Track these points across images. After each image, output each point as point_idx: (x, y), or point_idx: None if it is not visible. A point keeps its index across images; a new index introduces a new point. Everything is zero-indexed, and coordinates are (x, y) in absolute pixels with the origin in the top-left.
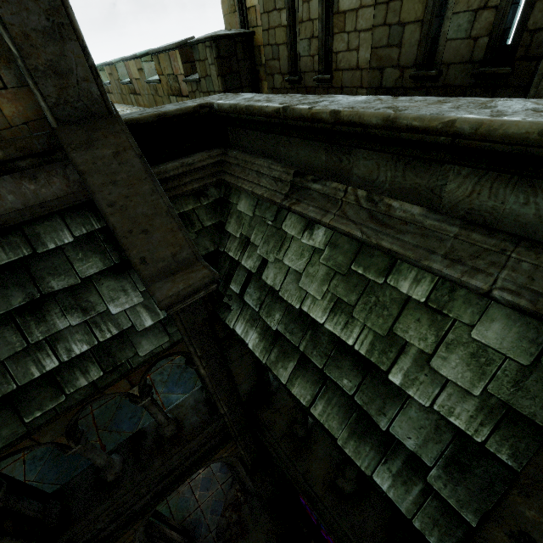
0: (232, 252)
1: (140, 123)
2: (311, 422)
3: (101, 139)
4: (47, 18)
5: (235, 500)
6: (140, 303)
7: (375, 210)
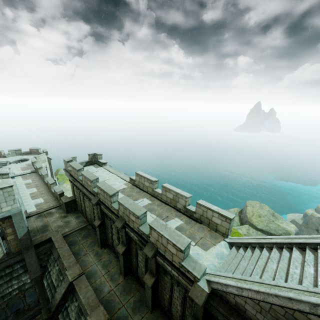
0: (48, 266)
1: (37, 244)
2: None
3: (29, 251)
4: (26, 239)
5: None
6: (28, 277)
7: (63, 266)
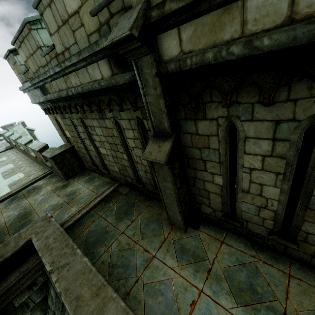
0: None
1: None
2: None
3: None
4: None
5: None
6: None
7: None
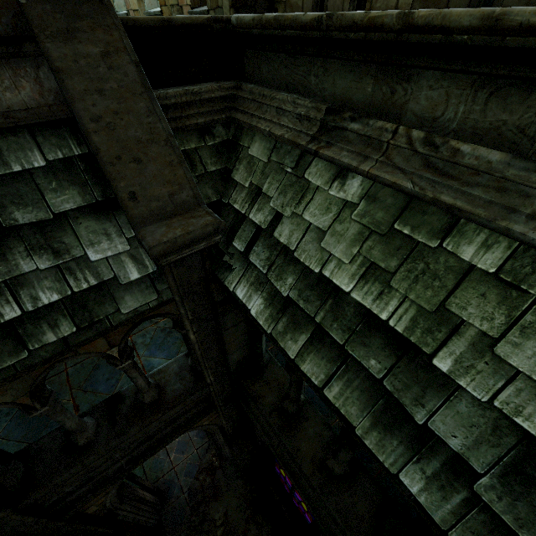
0: (237, 204)
1: (138, 25)
2: (303, 399)
3: (86, 31)
4: None
5: (210, 464)
6: (125, 251)
7: (435, 156)
